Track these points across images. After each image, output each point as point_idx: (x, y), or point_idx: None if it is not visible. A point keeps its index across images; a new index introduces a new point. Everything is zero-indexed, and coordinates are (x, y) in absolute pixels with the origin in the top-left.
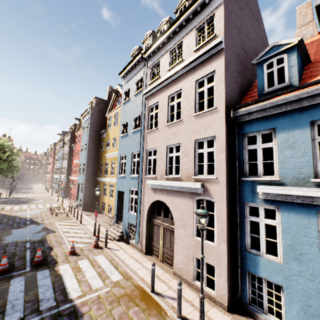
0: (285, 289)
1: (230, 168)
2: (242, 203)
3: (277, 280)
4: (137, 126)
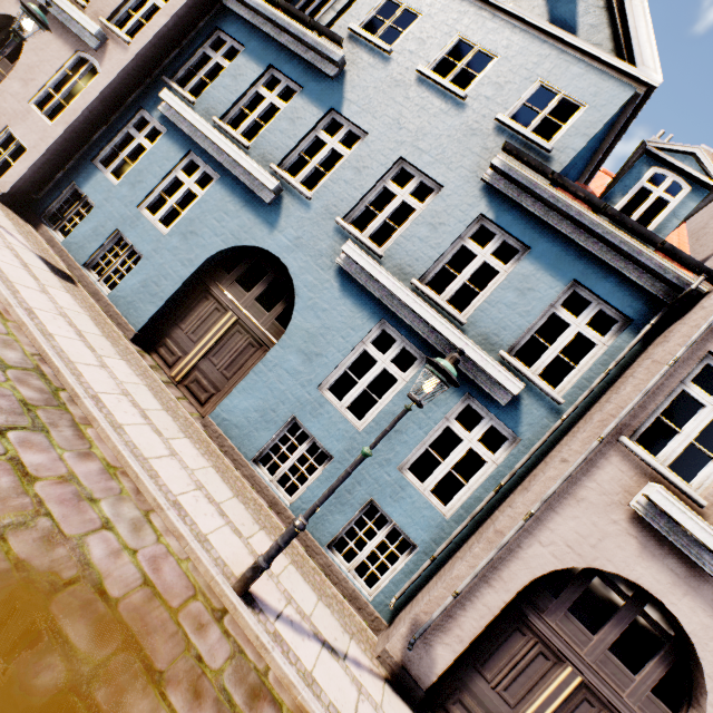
0: (96, 209)
1: (162, 52)
2: (137, 107)
3: (96, 199)
4: None
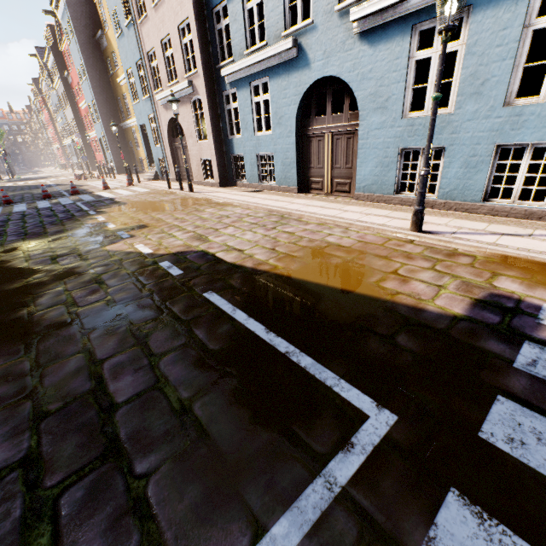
0: (244, 156)
1: (207, 57)
2: (221, 95)
3: (241, 152)
4: (128, 14)
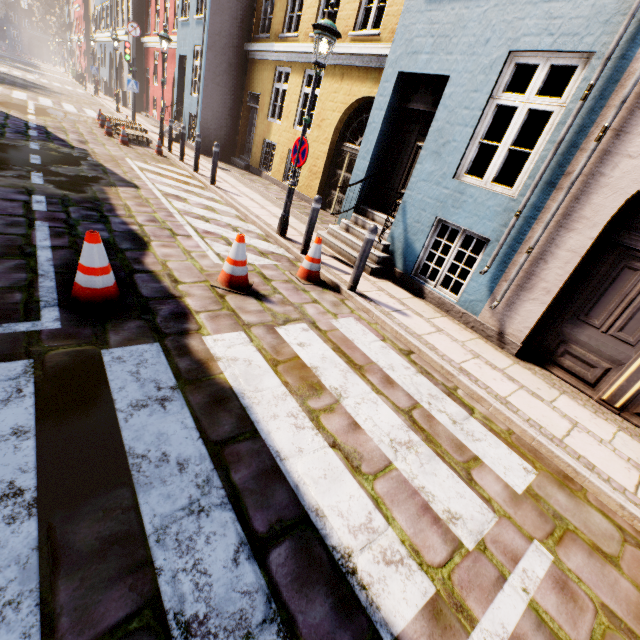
0: None
1: None
2: None
3: None
4: None
